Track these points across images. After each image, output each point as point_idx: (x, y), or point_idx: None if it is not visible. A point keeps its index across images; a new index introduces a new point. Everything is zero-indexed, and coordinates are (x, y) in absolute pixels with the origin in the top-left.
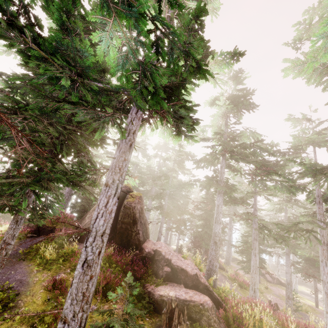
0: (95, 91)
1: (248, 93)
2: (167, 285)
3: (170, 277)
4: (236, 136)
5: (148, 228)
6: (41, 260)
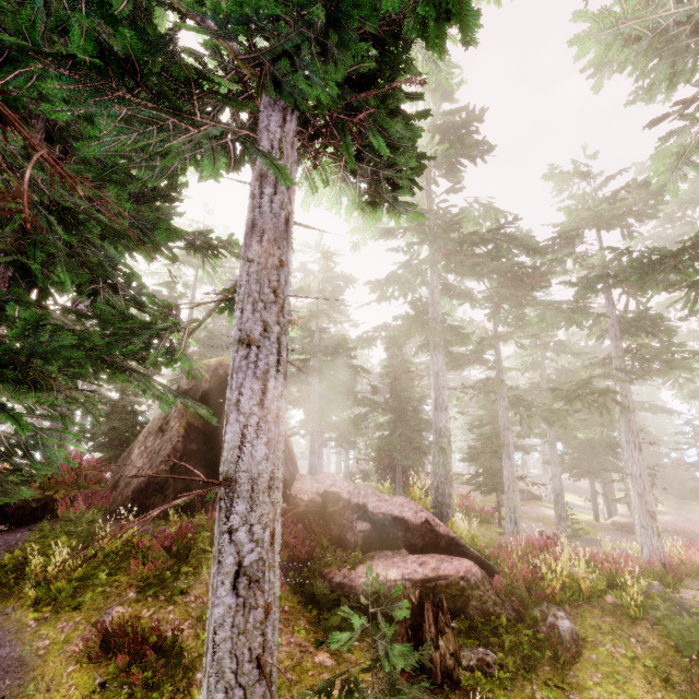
0: (147, 37)
1: (475, 116)
2: (374, 559)
3: (374, 541)
4: (450, 221)
5: (292, 450)
6: (43, 590)
